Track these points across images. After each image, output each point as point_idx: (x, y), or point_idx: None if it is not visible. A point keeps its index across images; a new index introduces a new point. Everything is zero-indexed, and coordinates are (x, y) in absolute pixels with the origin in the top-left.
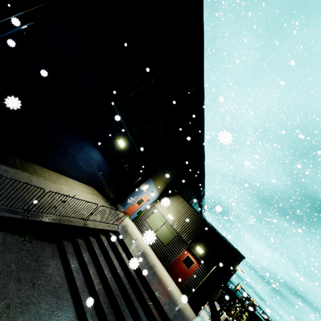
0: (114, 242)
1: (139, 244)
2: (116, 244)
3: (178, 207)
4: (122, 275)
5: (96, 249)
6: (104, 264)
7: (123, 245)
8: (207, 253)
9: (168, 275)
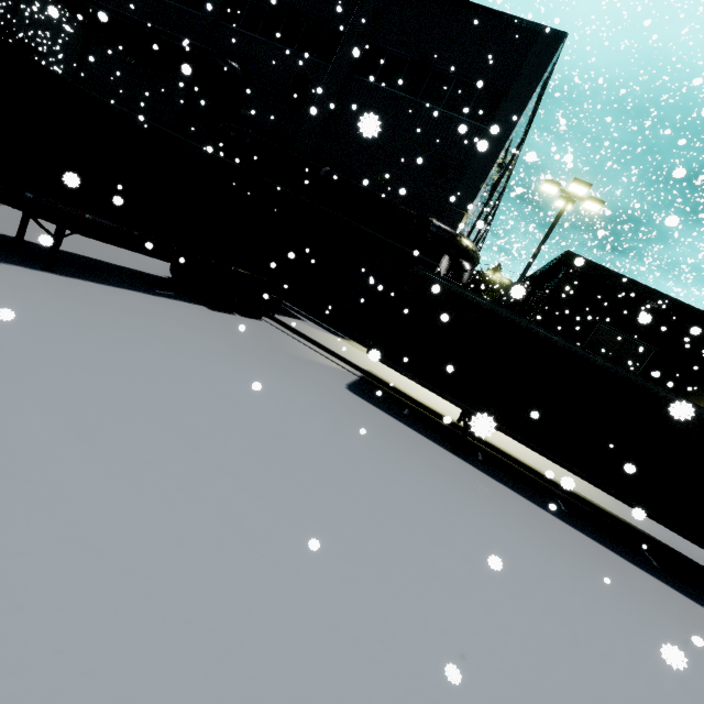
0: None
1: None
2: None
3: None
4: None
5: None
6: None
7: None
8: None
9: None
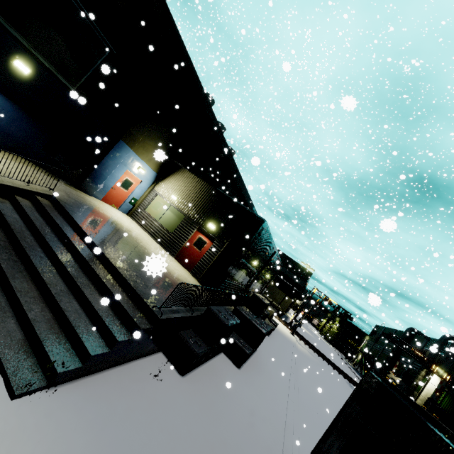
0: (41, 203)
1: (117, 225)
2: (45, 206)
3: (184, 184)
4: (44, 229)
5: (3, 206)
6: (15, 219)
7: (60, 209)
8: (221, 228)
9: (176, 262)
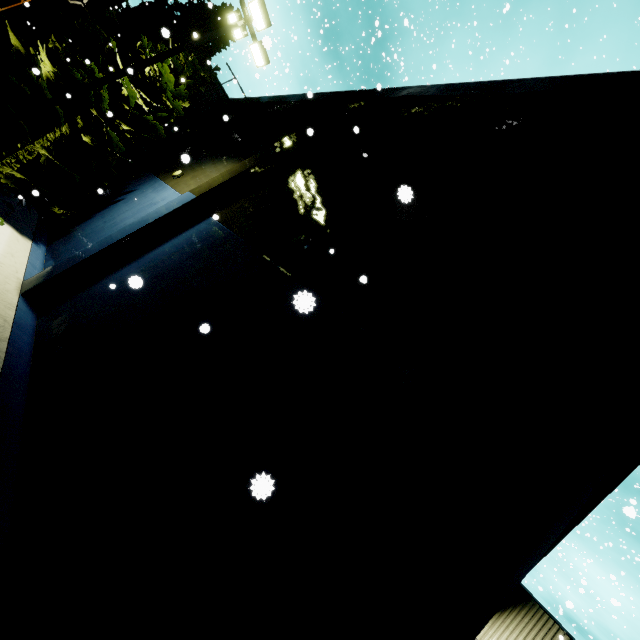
0: None
1: None
2: None
3: None
4: None
5: None
6: None
7: None
8: None
9: None
